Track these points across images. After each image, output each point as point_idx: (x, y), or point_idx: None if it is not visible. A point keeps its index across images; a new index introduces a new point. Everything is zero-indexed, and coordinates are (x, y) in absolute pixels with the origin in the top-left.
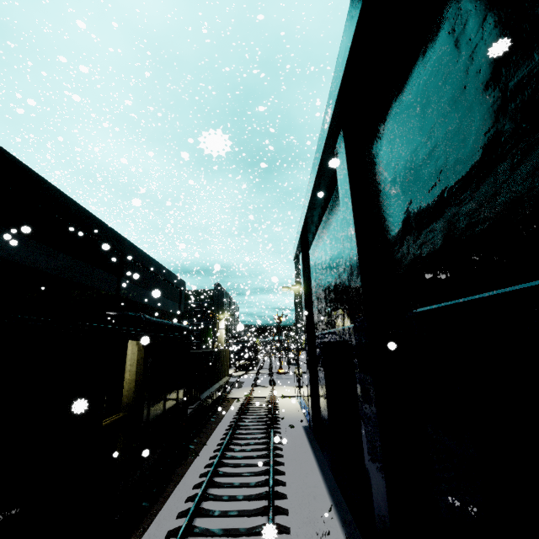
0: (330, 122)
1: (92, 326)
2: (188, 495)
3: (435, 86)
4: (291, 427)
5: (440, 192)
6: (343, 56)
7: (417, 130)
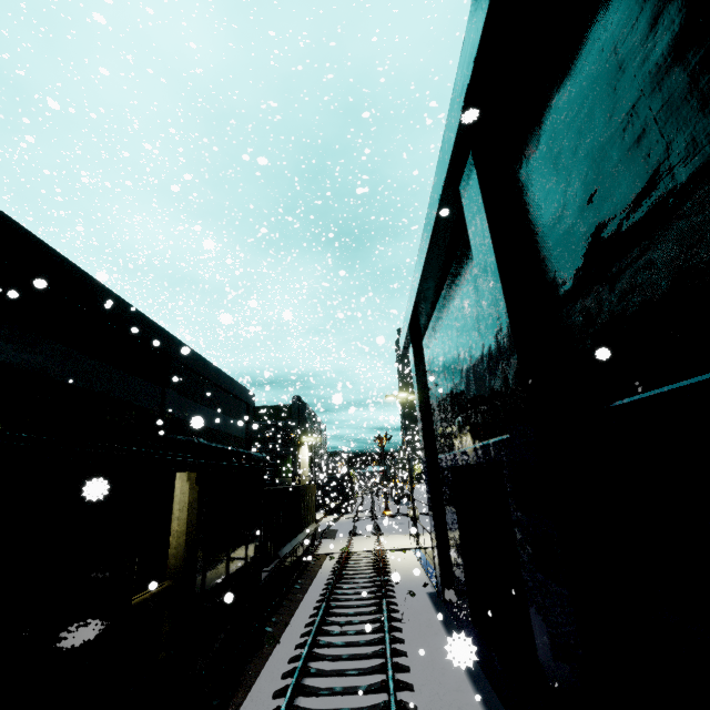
0: (454, 143)
1: (114, 449)
2: (265, 709)
3: (635, 41)
4: (411, 595)
5: (660, 201)
6: (472, 40)
7: (603, 121)
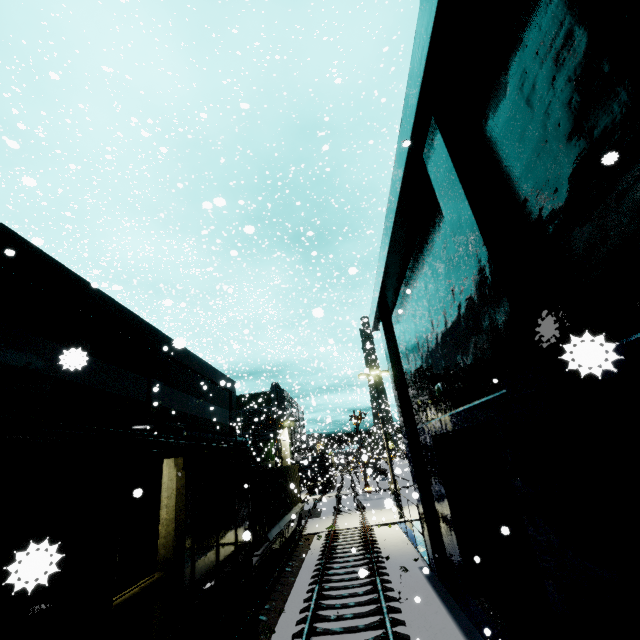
0: (416, 109)
1: (90, 429)
2: None
3: None
4: (403, 571)
5: None
6: None
7: (586, 38)
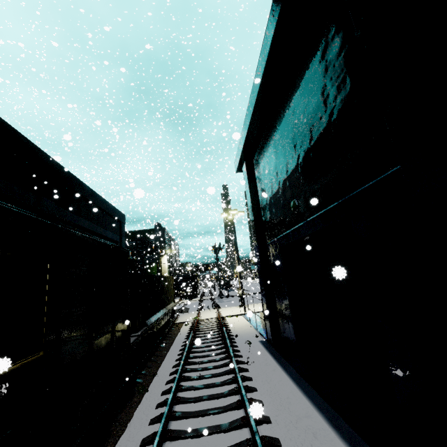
0: None
1: None
2: None
3: None
4: (248, 343)
5: None
6: None
7: None
